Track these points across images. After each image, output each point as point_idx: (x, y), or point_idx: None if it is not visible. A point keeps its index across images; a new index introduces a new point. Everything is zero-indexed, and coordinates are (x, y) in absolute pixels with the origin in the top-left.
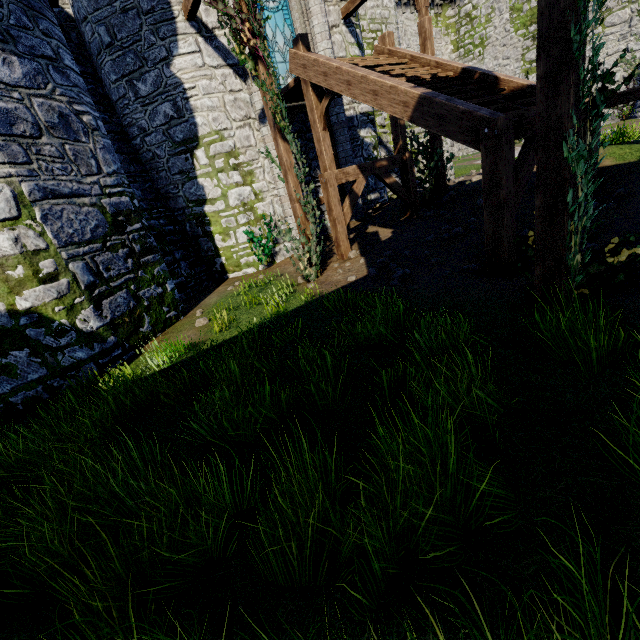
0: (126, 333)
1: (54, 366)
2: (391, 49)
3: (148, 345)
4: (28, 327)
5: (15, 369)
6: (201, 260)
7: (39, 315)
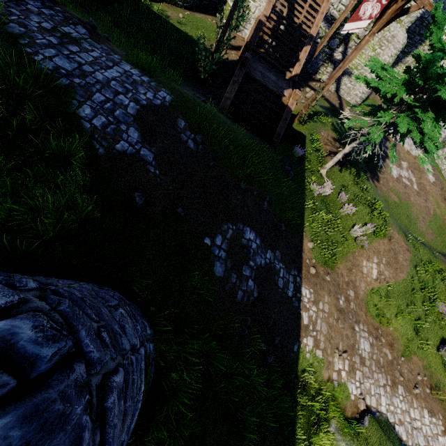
0: None
1: None
2: None
3: (164, 4)
4: None
5: None
6: None
7: None
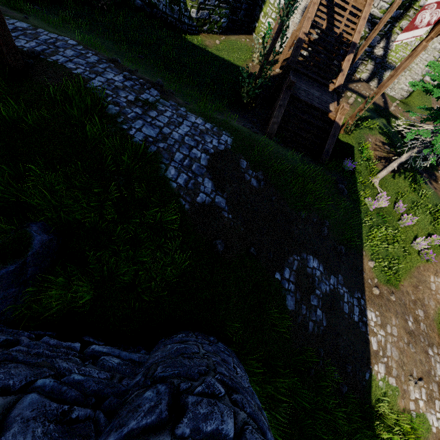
0: (199, 25)
1: (180, 18)
2: (367, 2)
3: (202, 34)
4: (182, 2)
5: (173, 11)
6: (251, 16)
7: (186, 2)
